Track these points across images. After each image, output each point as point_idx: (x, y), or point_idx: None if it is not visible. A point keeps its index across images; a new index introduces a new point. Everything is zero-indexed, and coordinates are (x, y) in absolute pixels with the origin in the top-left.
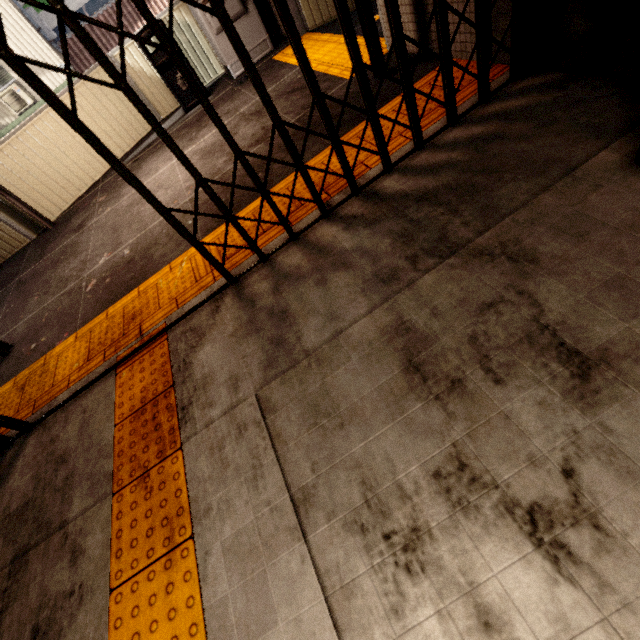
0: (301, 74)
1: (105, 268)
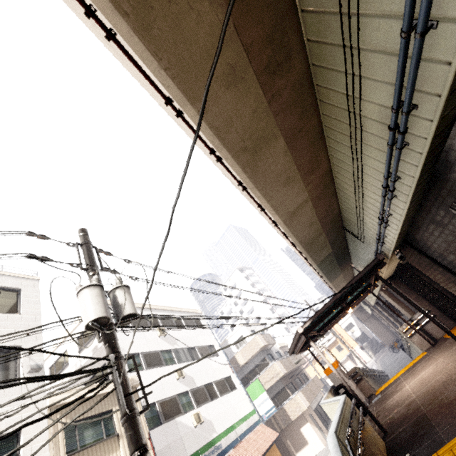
0: (405, 371)
1: (455, 359)
